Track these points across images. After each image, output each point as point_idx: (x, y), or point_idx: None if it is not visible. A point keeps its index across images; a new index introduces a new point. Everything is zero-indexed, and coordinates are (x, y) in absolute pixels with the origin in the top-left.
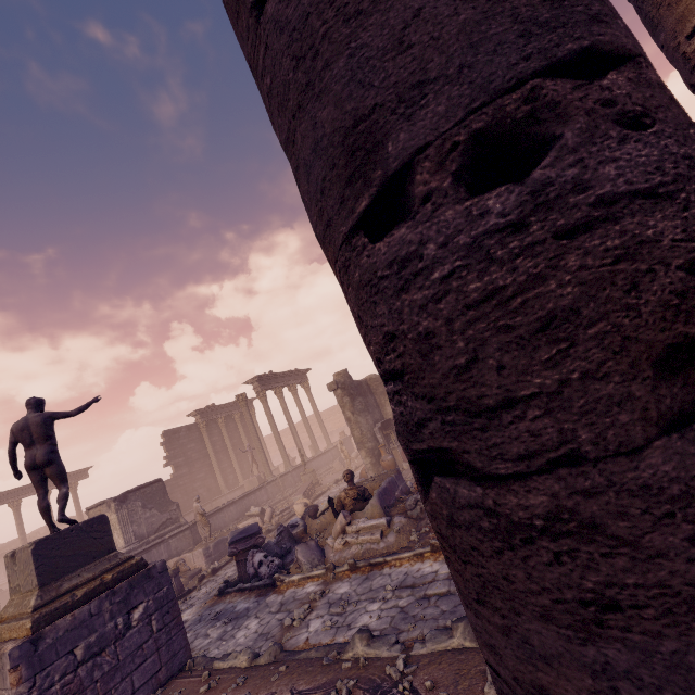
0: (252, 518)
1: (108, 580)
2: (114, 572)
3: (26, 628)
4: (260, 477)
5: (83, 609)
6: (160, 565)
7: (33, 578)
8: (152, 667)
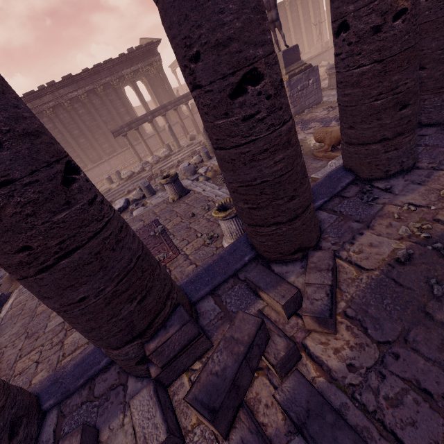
0: (323, 68)
1: (302, 69)
2: (304, 67)
3: (286, 78)
4: (322, 45)
5: (298, 76)
6: (316, 67)
7: (282, 65)
8: (313, 99)
